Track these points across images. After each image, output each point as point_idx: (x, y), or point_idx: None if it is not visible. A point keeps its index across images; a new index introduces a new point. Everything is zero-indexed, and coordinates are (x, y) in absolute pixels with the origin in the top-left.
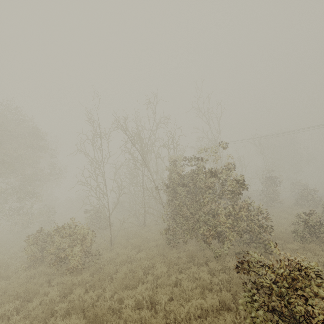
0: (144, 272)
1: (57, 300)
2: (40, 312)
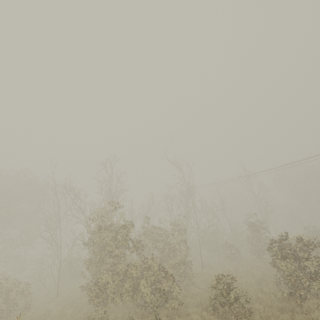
0: None
1: None
2: None
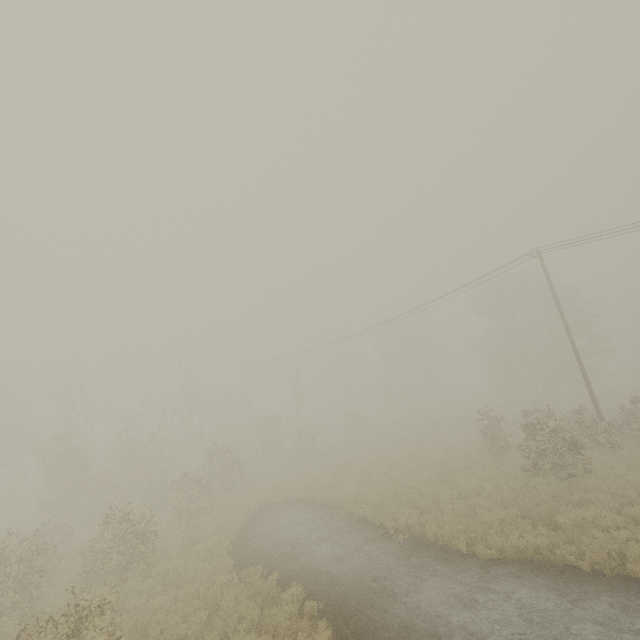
0: None
1: None
2: None
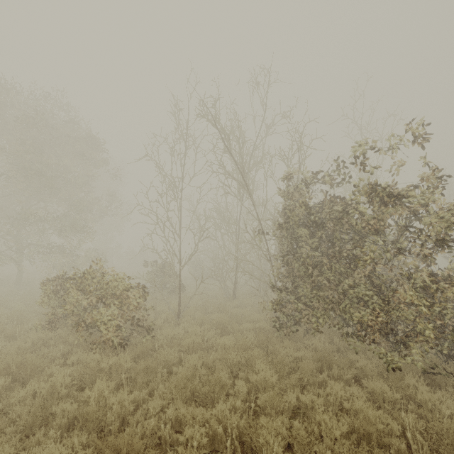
0: (229, 372)
1: (62, 395)
2: (24, 412)
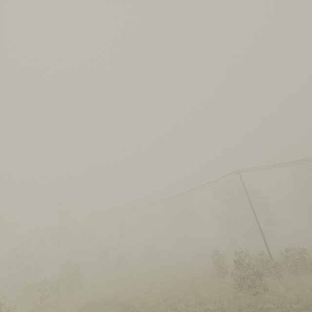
0: None
1: None
2: None
